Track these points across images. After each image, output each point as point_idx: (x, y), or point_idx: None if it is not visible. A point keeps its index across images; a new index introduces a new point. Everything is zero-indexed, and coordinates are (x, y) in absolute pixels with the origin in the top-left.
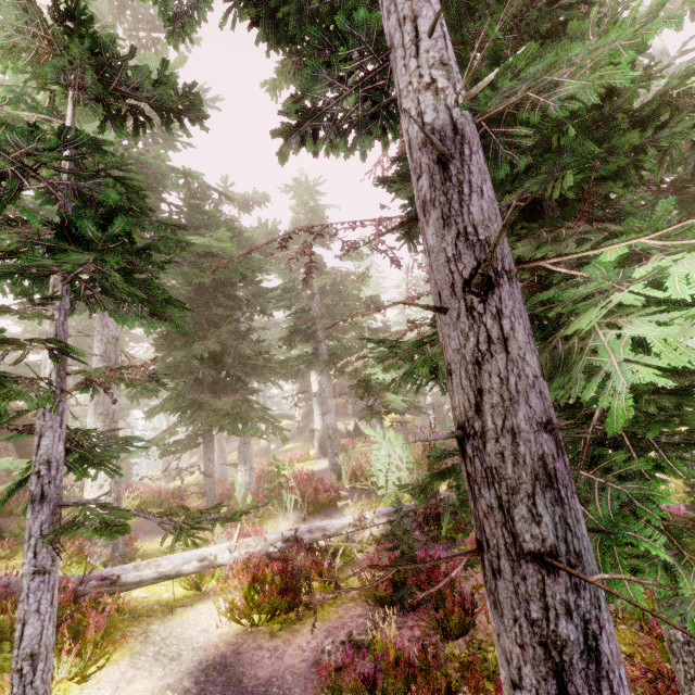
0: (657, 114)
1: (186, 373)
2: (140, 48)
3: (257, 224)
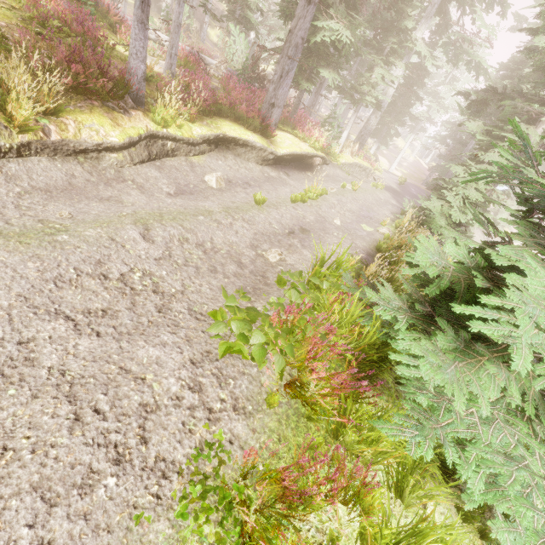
0: None
1: None
2: None
3: None
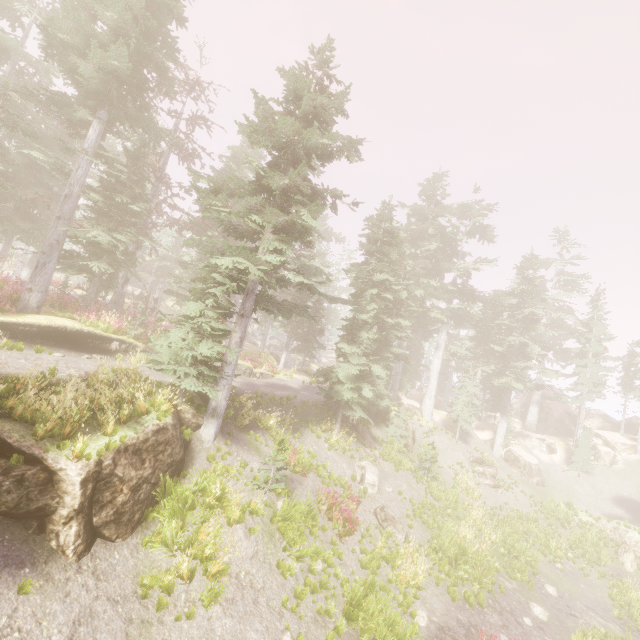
0: (131, 208)
1: (9, 199)
2: (52, 11)
3: None
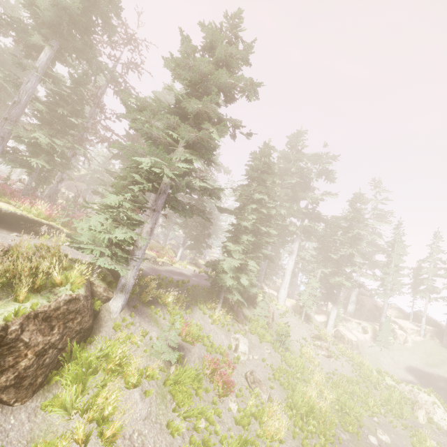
0: (70, 120)
1: None
2: None
3: (55, 72)
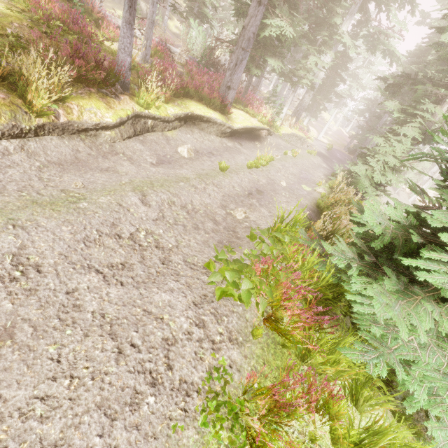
0: None
1: None
2: None
3: None
